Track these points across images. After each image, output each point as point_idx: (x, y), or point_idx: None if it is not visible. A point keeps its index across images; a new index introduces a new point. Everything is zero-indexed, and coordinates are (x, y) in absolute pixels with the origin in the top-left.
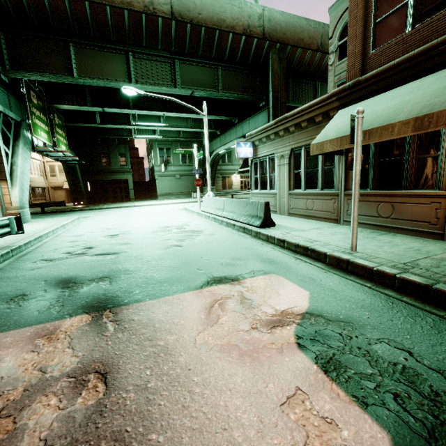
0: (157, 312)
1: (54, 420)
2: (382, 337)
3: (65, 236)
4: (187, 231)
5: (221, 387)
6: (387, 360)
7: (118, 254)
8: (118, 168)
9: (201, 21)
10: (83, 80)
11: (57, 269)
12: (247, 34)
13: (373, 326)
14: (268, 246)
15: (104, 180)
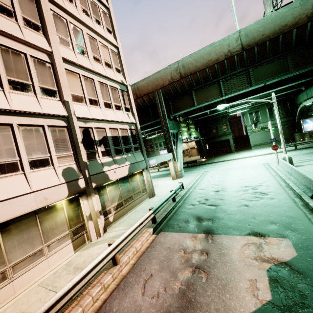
0: (224, 240)
1: (197, 258)
2: (309, 284)
3: (197, 189)
4: (256, 193)
5: (234, 268)
6: (298, 289)
7: (217, 206)
8: (222, 133)
9: (264, 39)
10: (199, 106)
11: (195, 211)
12: (312, 19)
13: (312, 280)
14: (308, 216)
15: (215, 142)
